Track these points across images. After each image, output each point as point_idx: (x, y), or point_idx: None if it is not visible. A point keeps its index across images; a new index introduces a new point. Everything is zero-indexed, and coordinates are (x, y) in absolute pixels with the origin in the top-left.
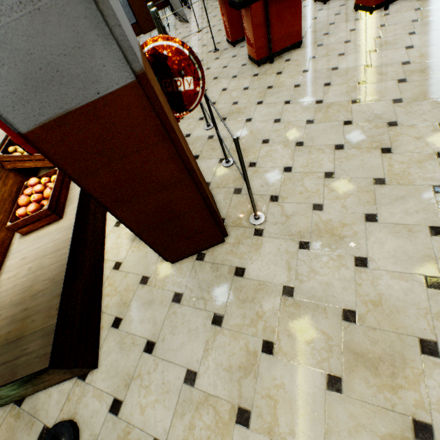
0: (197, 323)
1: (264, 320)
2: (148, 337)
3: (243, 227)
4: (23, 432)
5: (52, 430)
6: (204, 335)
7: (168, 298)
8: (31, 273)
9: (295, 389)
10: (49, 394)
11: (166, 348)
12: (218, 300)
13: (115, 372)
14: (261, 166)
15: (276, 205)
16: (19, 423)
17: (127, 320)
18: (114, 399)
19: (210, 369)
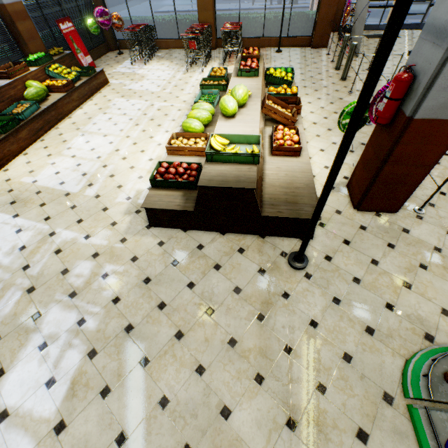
0: (377, 243)
1: (421, 255)
2: (344, 238)
3: (408, 211)
4: (269, 249)
5: (294, 253)
6: (382, 249)
7: (356, 226)
8: (289, 177)
9: (438, 285)
10: (281, 240)
11: (357, 246)
12: (391, 238)
13: (324, 245)
14: (423, 184)
15: (432, 208)
16: (265, 245)
17: (329, 226)
18: (326, 255)
19: (387, 263)
